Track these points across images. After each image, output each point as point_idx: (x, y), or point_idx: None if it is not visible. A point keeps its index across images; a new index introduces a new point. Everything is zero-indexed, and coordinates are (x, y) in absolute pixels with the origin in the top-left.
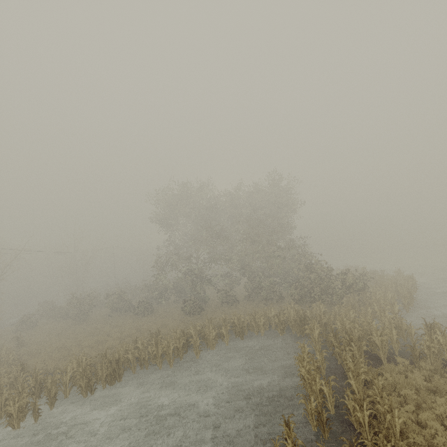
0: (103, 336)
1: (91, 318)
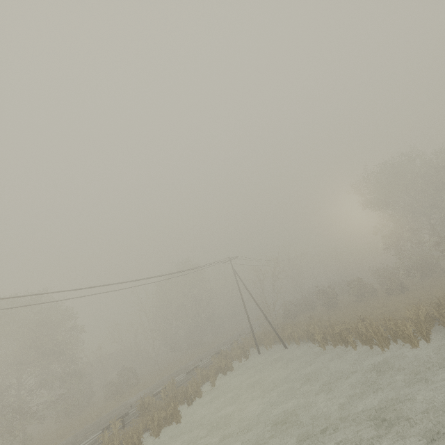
0: (386, 307)
1: (340, 305)
